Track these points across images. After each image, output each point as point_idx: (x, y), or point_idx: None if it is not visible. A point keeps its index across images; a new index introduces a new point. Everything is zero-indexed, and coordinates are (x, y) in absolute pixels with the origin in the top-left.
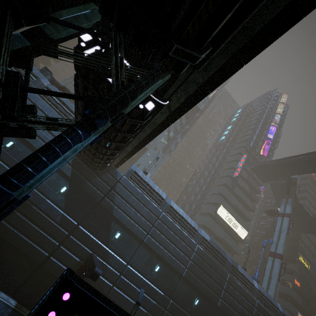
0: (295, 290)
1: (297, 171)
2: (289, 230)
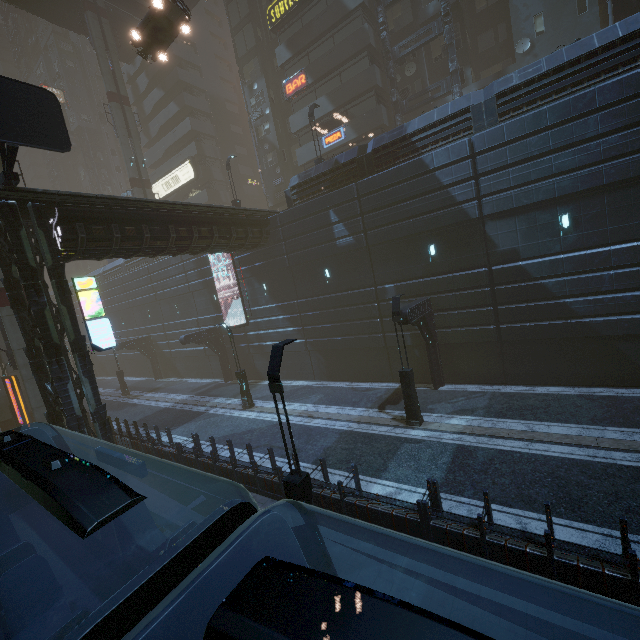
0: (304, 105)
1: (58, 2)
2: (114, 129)
